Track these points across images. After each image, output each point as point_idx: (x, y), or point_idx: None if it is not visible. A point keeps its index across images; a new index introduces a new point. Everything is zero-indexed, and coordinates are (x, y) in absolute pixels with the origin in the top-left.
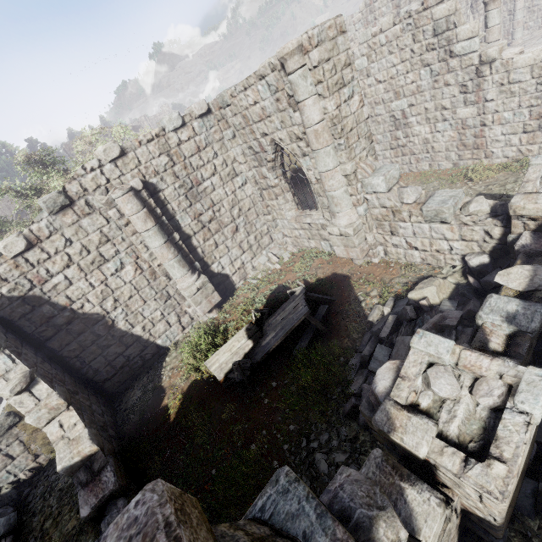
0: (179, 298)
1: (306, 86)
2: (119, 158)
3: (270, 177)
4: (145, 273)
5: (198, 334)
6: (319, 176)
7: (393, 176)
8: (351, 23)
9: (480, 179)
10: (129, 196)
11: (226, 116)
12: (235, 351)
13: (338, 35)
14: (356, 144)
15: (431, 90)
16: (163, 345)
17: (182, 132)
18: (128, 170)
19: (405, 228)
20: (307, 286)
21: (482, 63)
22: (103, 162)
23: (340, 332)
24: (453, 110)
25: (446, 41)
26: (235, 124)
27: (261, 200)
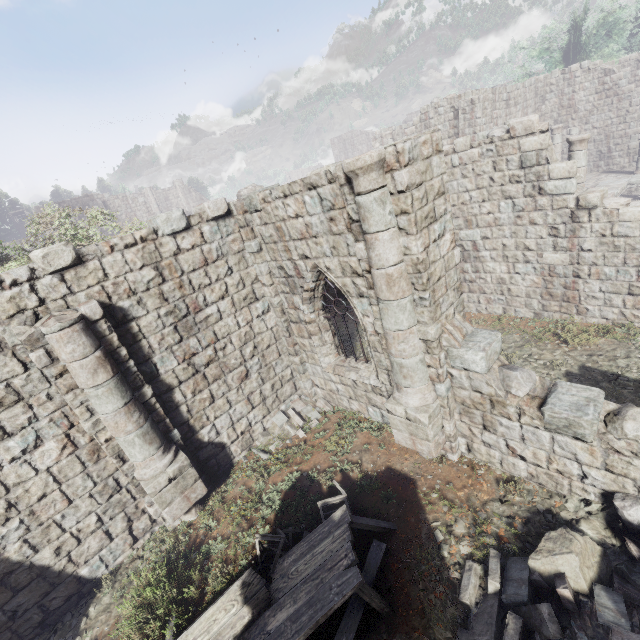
0: (136, 491)
1: (382, 215)
2: (71, 268)
3: (305, 310)
4: (80, 451)
5: (158, 556)
6: (384, 333)
7: (494, 350)
8: (400, 133)
9: (579, 344)
10: (74, 331)
11: (252, 223)
12: (217, 631)
13: (433, 154)
14: (443, 298)
15: (512, 225)
16: (92, 575)
17: (184, 237)
18: (82, 287)
19: (508, 427)
20: (348, 487)
21: (579, 207)
22: (39, 272)
23: (411, 615)
24: (539, 253)
25: (535, 176)
26: (264, 235)
27: (287, 335)
